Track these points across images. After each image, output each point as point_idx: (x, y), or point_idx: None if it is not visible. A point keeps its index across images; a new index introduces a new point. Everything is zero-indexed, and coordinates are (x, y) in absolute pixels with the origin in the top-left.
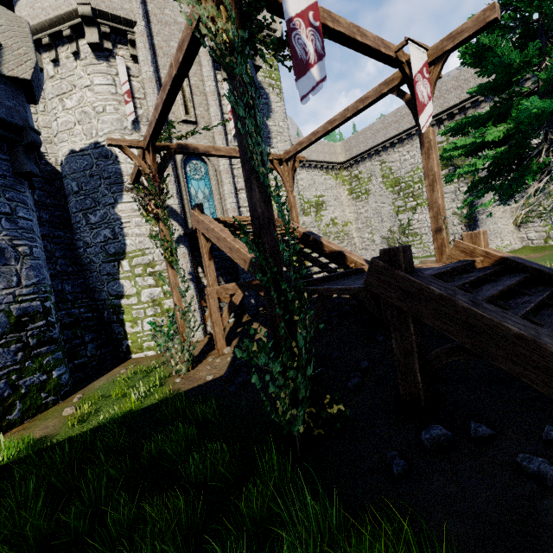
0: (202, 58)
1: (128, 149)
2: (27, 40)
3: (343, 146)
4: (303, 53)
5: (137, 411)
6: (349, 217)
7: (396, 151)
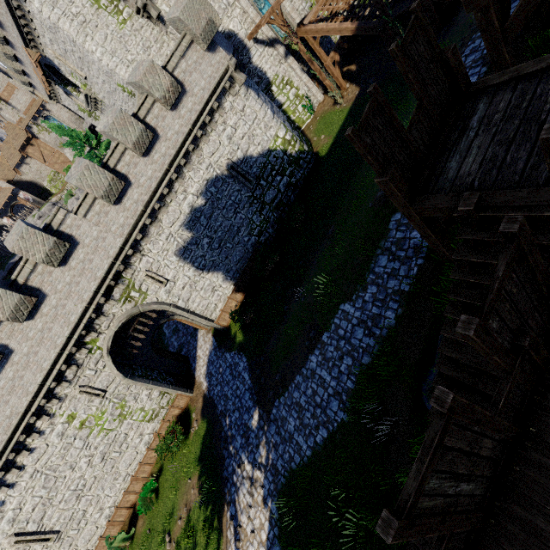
0: None
1: (270, 21)
2: (207, 2)
3: None
4: None
5: (347, 115)
6: None
7: None
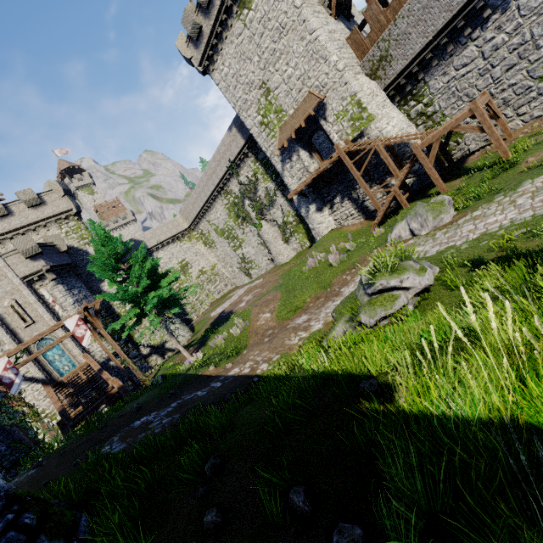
0: (20, 287)
1: None
2: None
3: (182, 217)
4: (10, 380)
5: None
6: (214, 261)
7: (211, 213)
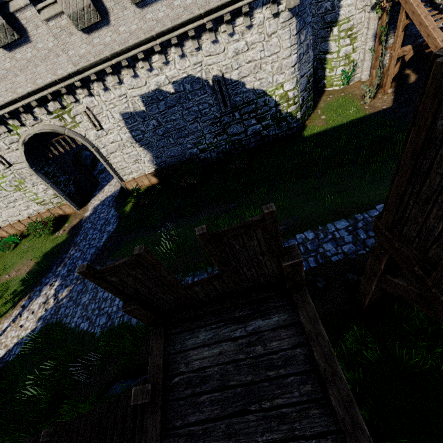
0: None
1: None
2: None
3: None
4: None
5: (355, 120)
6: None
7: None
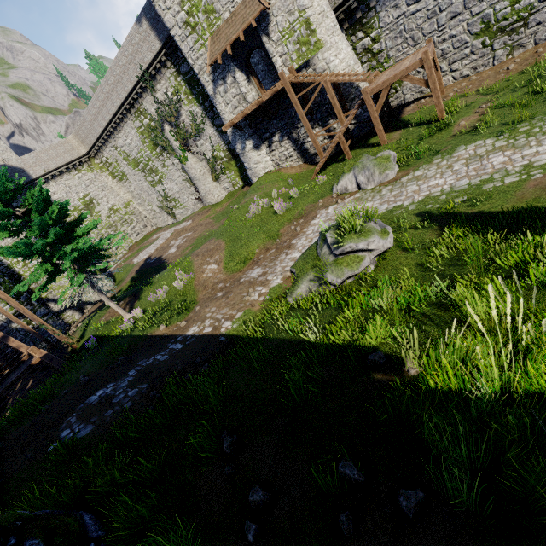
0: None
1: None
2: None
3: (76, 138)
4: None
5: None
6: (127, 197)
7: (118, 137)
